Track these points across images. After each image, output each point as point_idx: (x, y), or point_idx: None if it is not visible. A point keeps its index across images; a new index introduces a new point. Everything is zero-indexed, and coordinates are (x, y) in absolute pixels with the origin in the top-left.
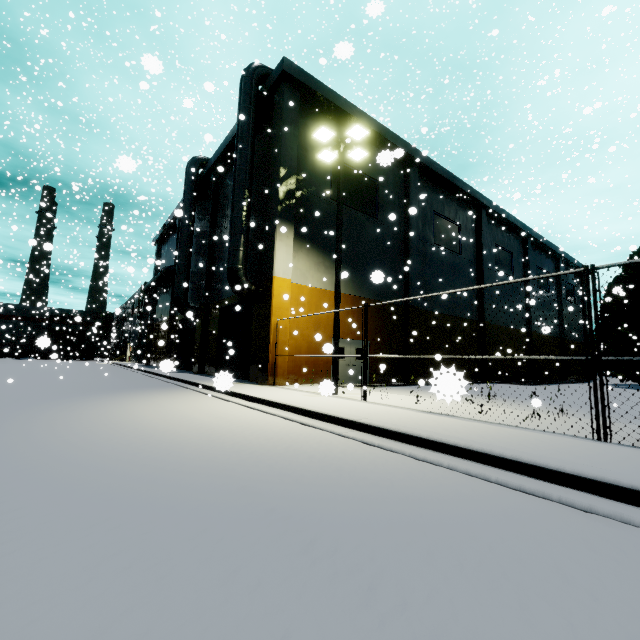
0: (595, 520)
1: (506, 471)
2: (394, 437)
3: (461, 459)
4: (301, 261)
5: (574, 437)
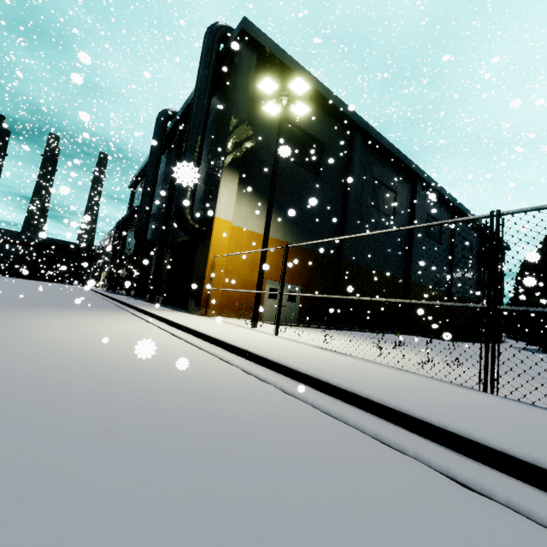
0: (450, 487)
1: (371, 415)
2: (276, 369)
3: (330, 397)
4: (244, 206)
5: (460, 386)
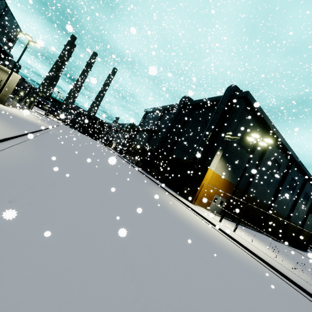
0: (311, 302)
1: (291, 282)
2: (257, 257)
3: (278, 273)
4: (218, 163)
5: (307, 282)
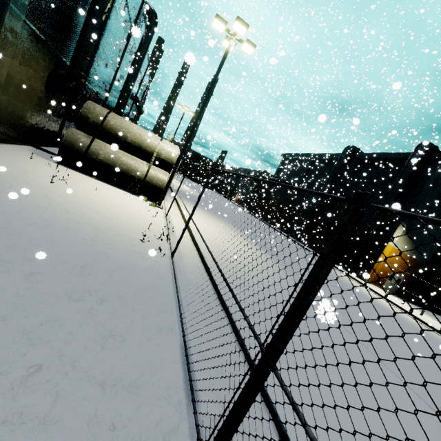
0: None
1: None
2: None
3: None
4: (399, 238)
5: None
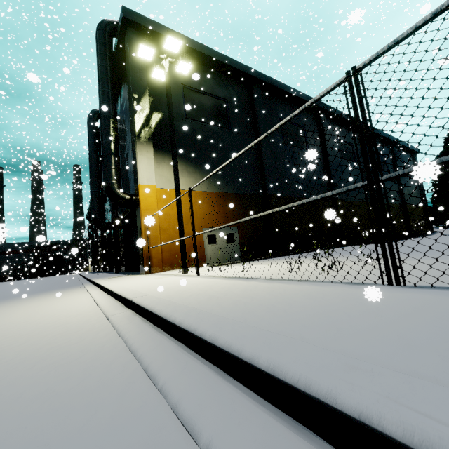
0: None
1: (205, 362)
2: (146, 316)
3: (175, 342)
4: (165, 170)
5: (362, 285)
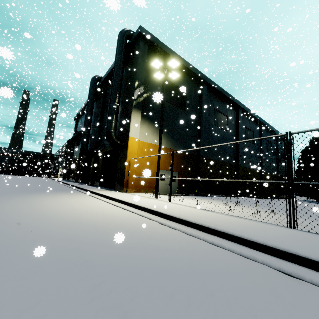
0: (282, 276)
1: (235, 243)
2: (178, 221)
3: (211, 235)
4: (144, 129)
5: (277, 225)
